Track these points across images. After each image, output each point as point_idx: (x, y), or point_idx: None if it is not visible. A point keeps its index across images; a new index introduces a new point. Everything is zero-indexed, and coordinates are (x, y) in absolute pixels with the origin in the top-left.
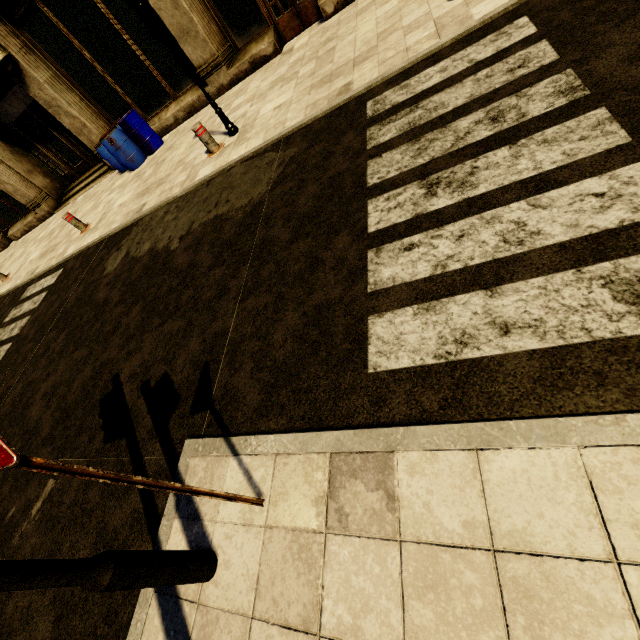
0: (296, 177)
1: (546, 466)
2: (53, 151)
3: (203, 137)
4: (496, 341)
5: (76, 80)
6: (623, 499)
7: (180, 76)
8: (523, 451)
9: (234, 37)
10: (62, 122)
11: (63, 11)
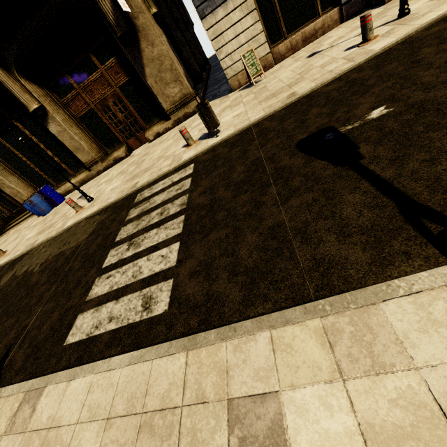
0: (98, 232)
1: (83, 384)
2: (1, 203)
3: (71, 205)
4: (106, 326)
5: (17, 170)
6: (93, 395)
7: (77, 166)
8: (81, 378)
9: (106, 149)
10: (5, 191)
11: (12, 140)
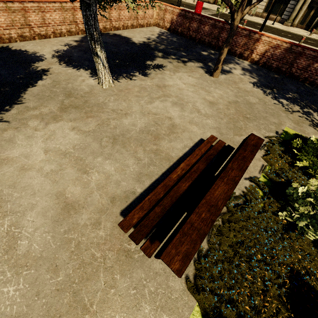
0: None
1: None
2: None
3: None
4: None
5: None
6: None
7: None
8: None
9: None
10: None
11: None
